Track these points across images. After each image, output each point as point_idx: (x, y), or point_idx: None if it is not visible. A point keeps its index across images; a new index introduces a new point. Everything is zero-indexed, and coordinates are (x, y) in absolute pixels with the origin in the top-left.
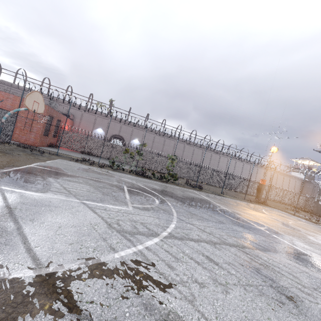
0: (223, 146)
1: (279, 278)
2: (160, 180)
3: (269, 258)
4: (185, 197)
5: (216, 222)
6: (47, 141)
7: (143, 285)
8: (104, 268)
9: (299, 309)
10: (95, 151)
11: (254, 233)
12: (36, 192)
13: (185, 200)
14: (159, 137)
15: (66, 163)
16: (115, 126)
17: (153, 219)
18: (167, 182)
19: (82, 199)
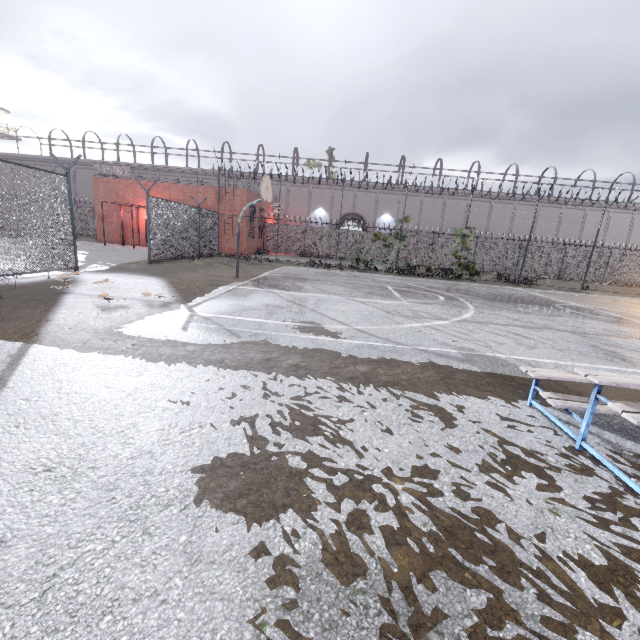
0: (593, 186)
1: (627, 352)
2: (443, 278)
3: (628, 342)
4: (493, 294)
5: (545, 315)
6: (254, 246)
7: (437, 338)
8: (397, 330)
9: (634, 365)
10: (320, 250)
11: (620, 326)
12: (298, 293)
13: (491, 297)
14: (431, 200)
15: (296, 269)
16: (344, 198)
17: (439, 310)
18: (456, 280)
19: (345, 296)
